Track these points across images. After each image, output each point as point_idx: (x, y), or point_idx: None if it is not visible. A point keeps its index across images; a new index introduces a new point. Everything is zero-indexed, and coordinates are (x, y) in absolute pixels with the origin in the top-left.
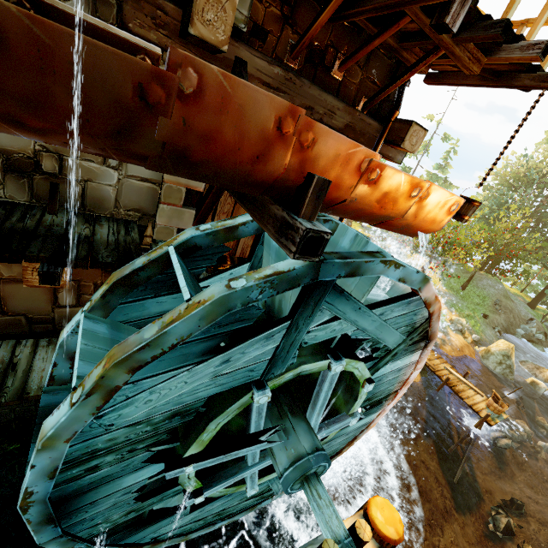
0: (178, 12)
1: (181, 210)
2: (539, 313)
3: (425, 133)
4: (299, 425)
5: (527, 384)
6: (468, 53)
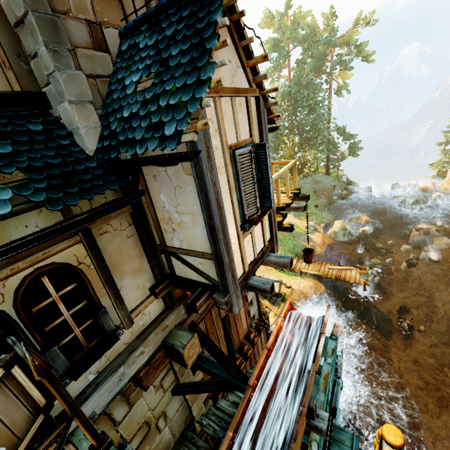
0: (161, 351)
1: (200, 395)
2: (333, 176)
3: None
4: (336, 435)
5: (361, 233)
6: None
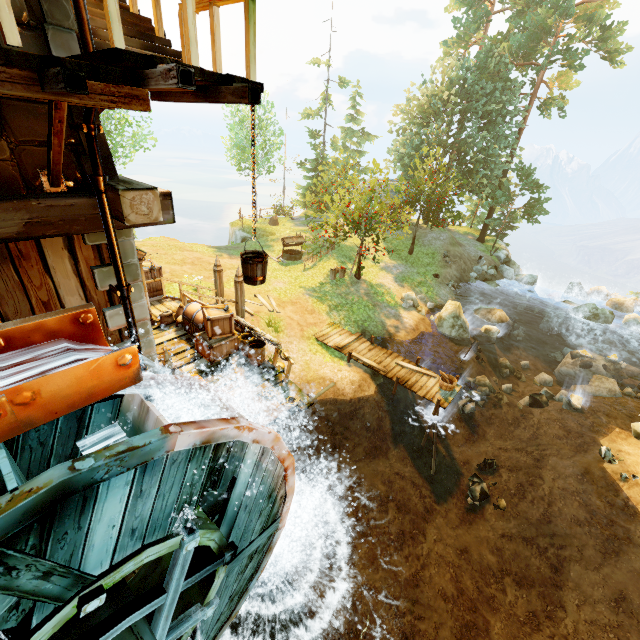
0: None
1: None
2: (488, 246)
3: (154, 193)
4: None
5: (483, 333)
6: (103, 96)
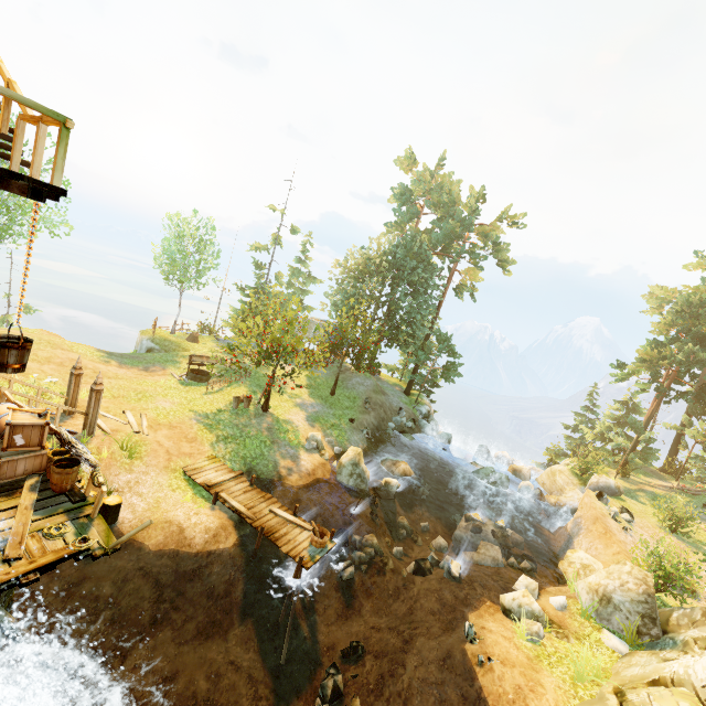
0: None
1: None
2: (413, 399)
3: None
4: None
5: (383, 486)
6: None
